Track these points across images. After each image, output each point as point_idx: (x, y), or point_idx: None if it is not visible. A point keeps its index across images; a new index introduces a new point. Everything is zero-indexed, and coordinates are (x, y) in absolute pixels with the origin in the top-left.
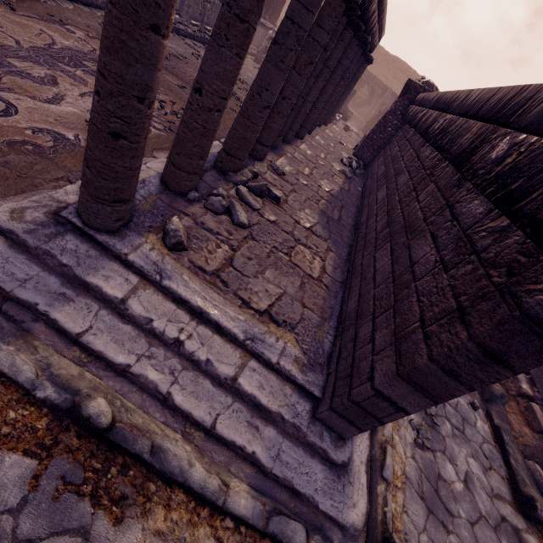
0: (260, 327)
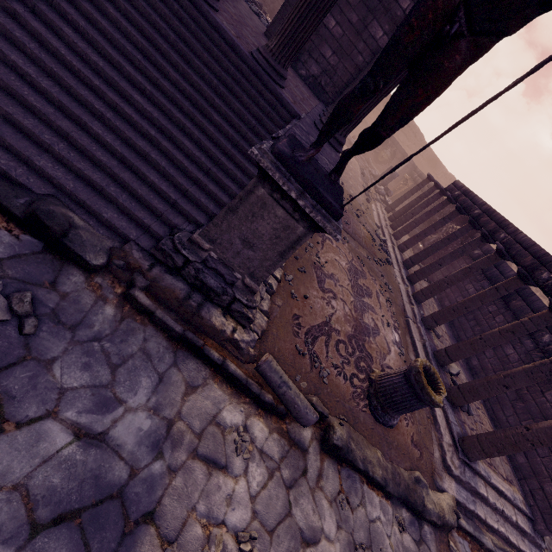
0: (511, 489)
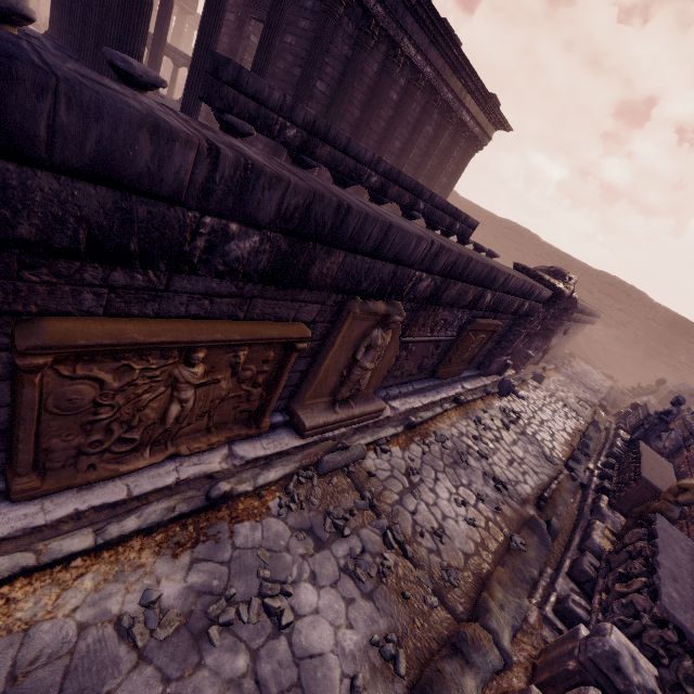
0: None
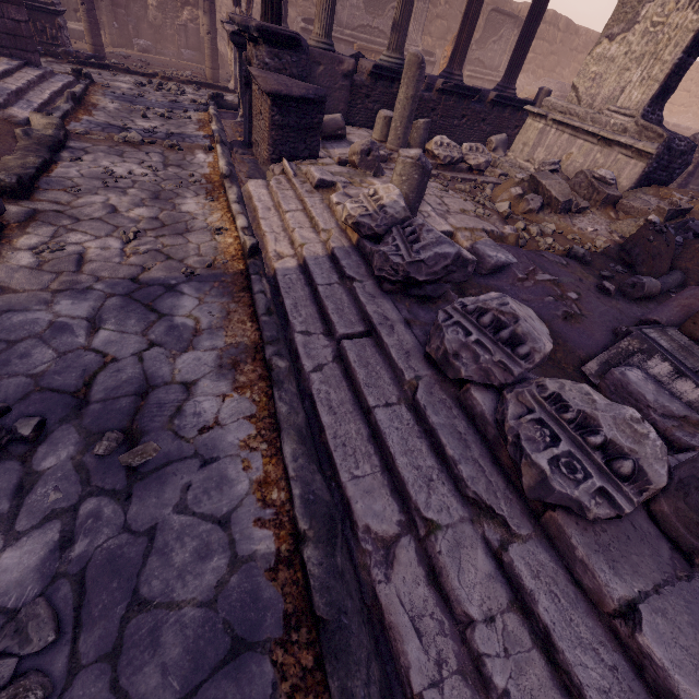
0: None
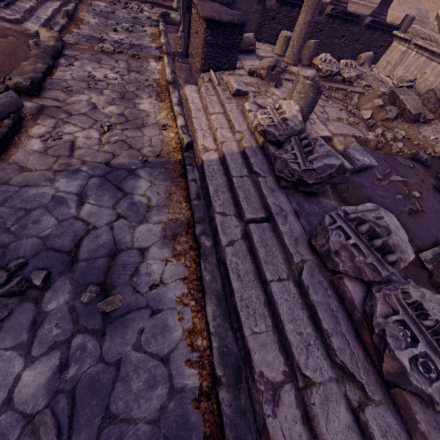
0: None
